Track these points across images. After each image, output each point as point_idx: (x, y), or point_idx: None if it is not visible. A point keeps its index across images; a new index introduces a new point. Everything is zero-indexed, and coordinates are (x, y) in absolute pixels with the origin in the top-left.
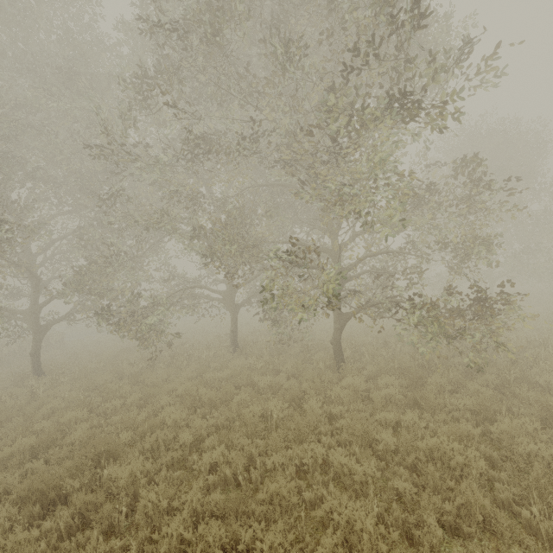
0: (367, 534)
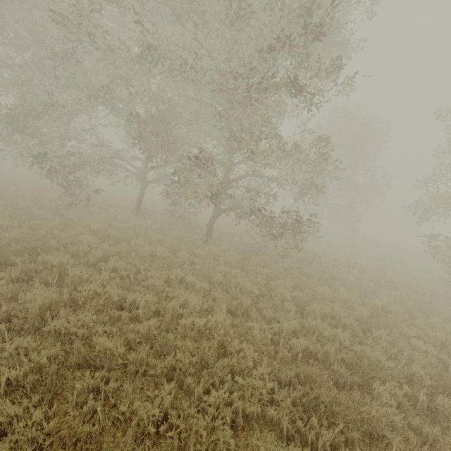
0: (193, 303)
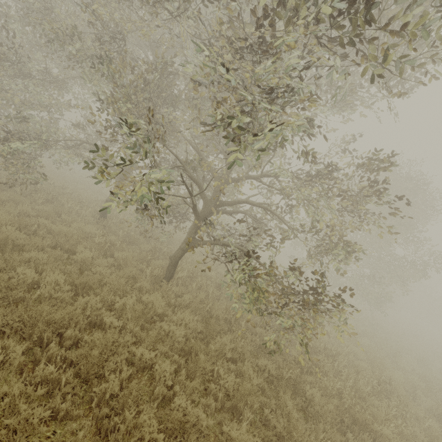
0: None
